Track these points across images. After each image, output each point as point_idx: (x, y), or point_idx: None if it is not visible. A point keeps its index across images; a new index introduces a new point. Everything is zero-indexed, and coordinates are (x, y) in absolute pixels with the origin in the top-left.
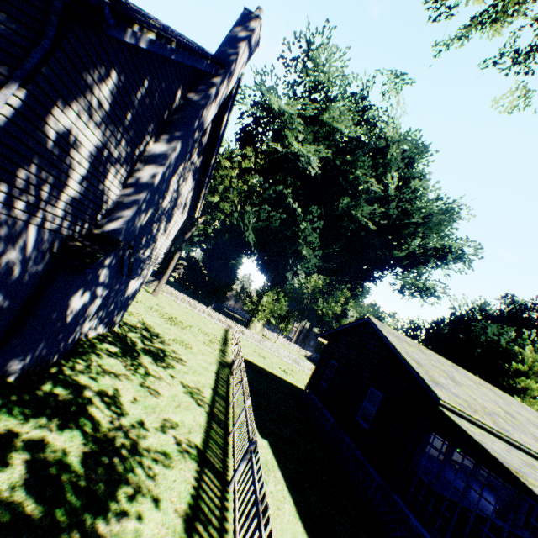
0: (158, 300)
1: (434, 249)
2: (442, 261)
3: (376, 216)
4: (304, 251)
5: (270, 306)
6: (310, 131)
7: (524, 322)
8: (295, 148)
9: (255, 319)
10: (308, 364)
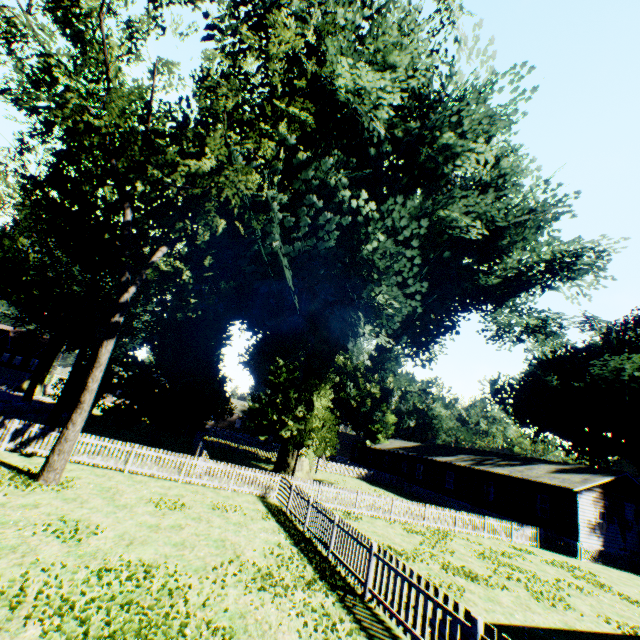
0: (62, 498)
1: (554, 259)
2: (560, 278)
3: (477, 215)
4: (380, 294)
5: (329, 415)
6: (358, 59)
7: (630, 346)
8: (340, 86)
9: (308, 450)
10: (432, 509)
